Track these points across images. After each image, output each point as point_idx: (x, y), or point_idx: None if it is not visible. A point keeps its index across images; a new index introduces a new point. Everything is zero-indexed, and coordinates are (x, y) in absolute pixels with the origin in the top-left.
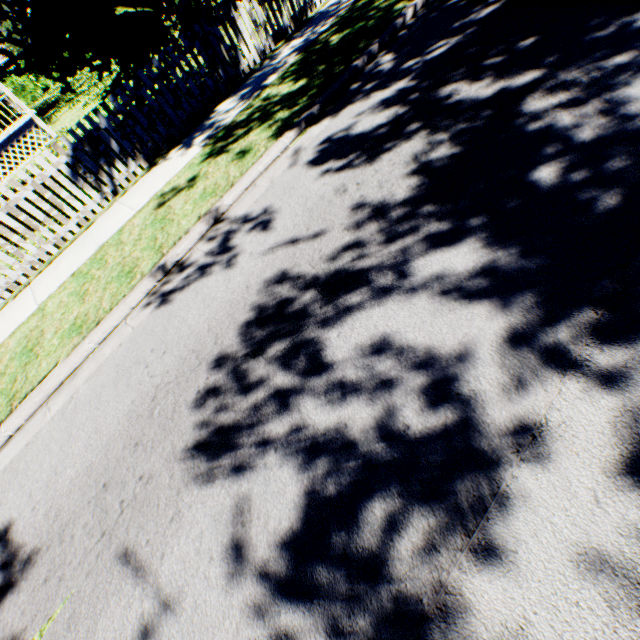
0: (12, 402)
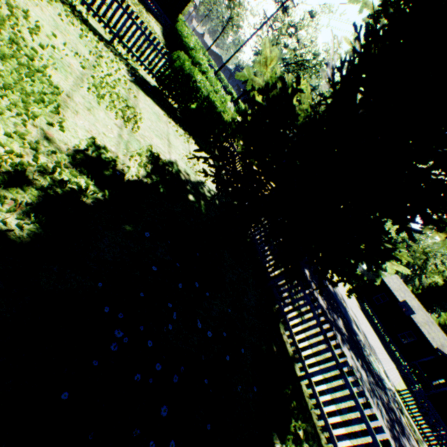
0: None
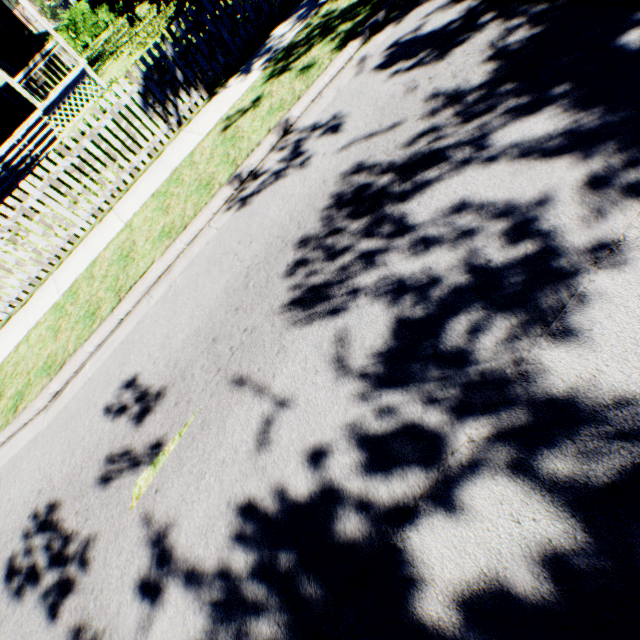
0: (119, 294)
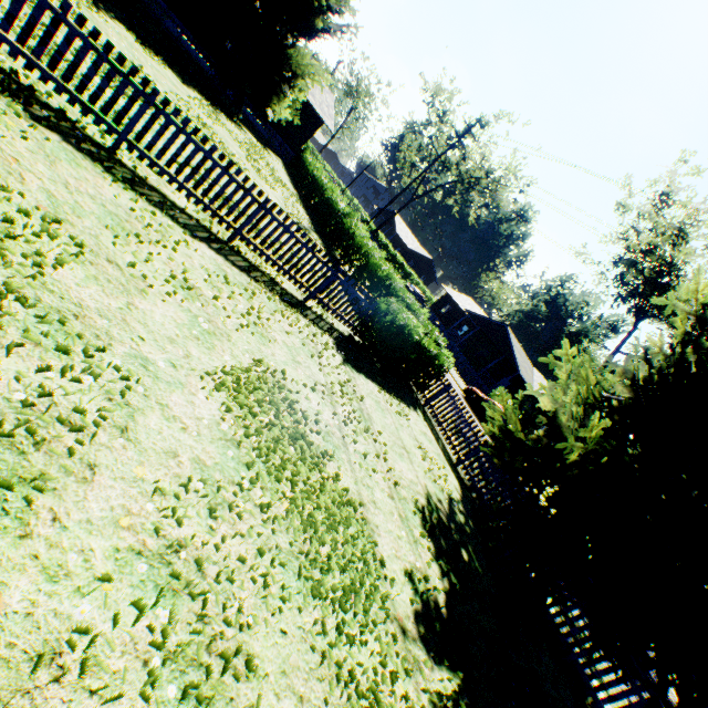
0: None
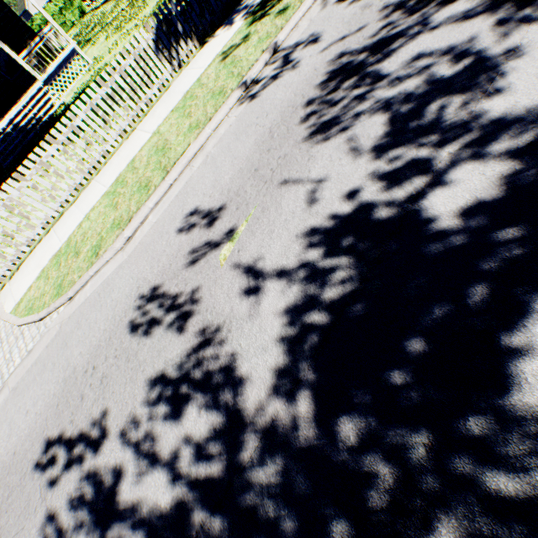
0: (165, 170)
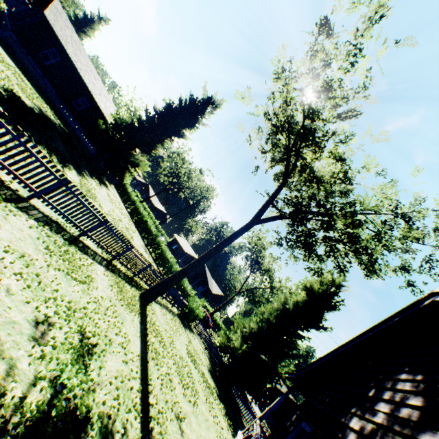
0: None
